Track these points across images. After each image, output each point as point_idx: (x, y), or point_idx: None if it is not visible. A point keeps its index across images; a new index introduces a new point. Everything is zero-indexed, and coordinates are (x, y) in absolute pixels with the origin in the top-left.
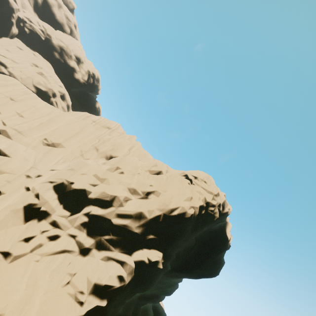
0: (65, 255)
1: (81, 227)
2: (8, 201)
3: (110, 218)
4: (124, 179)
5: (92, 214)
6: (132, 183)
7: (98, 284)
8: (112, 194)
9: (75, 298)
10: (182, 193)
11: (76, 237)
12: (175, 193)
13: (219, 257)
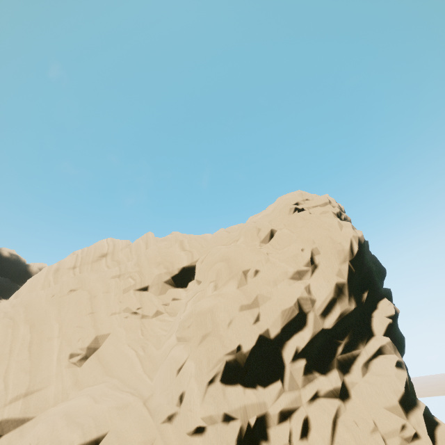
0: (341, 423)
1: (308, 377)
2: None
3: (321, 328)
4: (272, 275)
5: (302, 349)
6: (286, 268)
7: (401, 397)
8: (293, 301)
9: (407, 441)
10: (328, 226)
11: (319, 393)
12: (324, 233)
13: (369, 255)
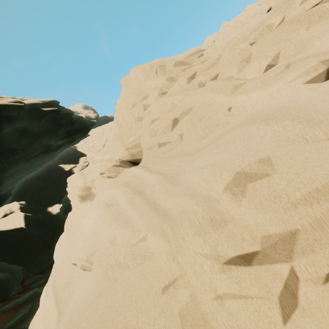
0: None
1: None
2: None
3: None
4: None
5: None
6: None
7: None
8: None
9: None
10: None
11: None
12: None
13: None
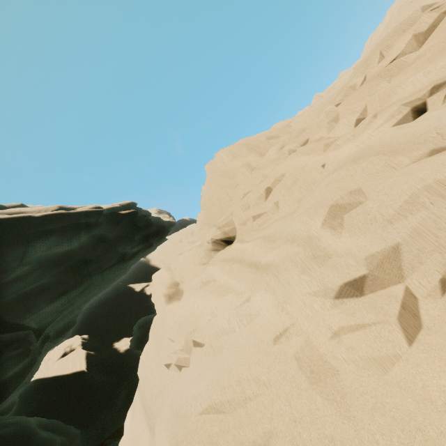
0: None
1: None
2: None
3: None
4: None
5: None
6: None
7: None
8: None
9: None
10: None
11: None
12: None
13: None
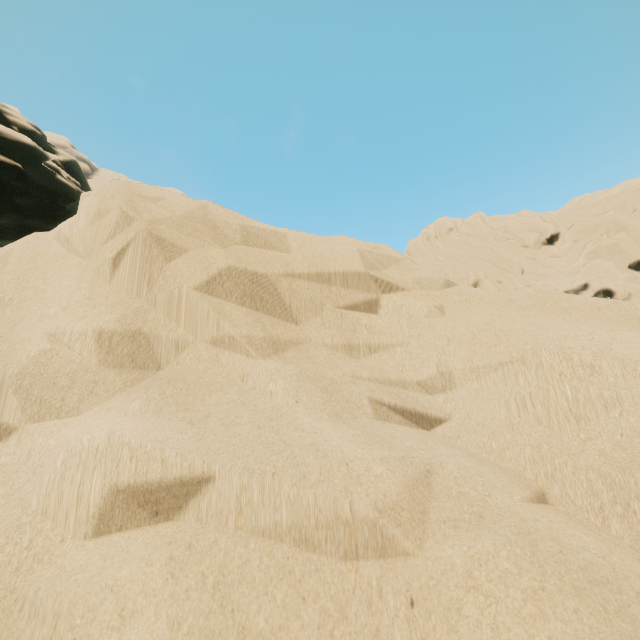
0: None
1: None
2: (639, 287)
3: None
4: None
5: None
6: None
7: None
8: None
9: None
10: None
11: None
12: None
13: None
